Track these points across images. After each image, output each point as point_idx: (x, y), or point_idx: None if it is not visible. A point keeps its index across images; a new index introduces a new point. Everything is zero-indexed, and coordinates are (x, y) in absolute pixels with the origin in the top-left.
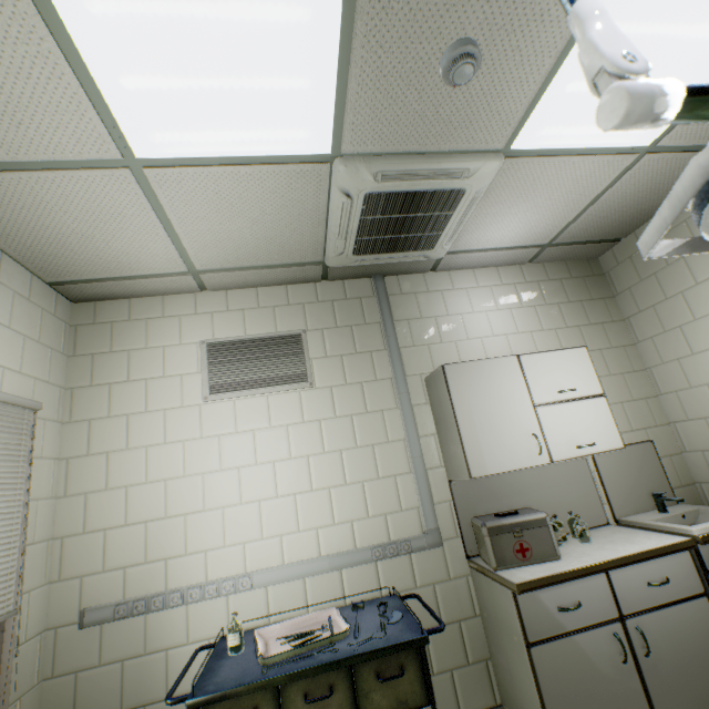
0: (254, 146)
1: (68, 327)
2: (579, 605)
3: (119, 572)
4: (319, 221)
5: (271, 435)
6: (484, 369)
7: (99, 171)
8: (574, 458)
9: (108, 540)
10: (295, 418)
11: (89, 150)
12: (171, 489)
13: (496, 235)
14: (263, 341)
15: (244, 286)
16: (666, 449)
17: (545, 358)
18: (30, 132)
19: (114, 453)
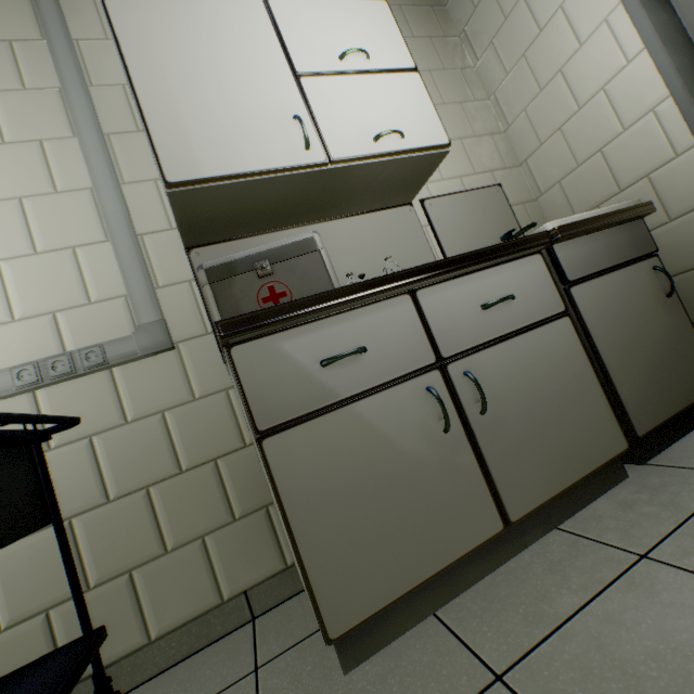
0: None
1: None
2: (361, 349)
3: None
4: None
5: None
6: (195, 8)
7: None
8: (370, 155)
9: None
10: None
11: None
12: None
13: None
14: None
15: None
16: (519, 196)
17: (316, 7)
18: None
19: None
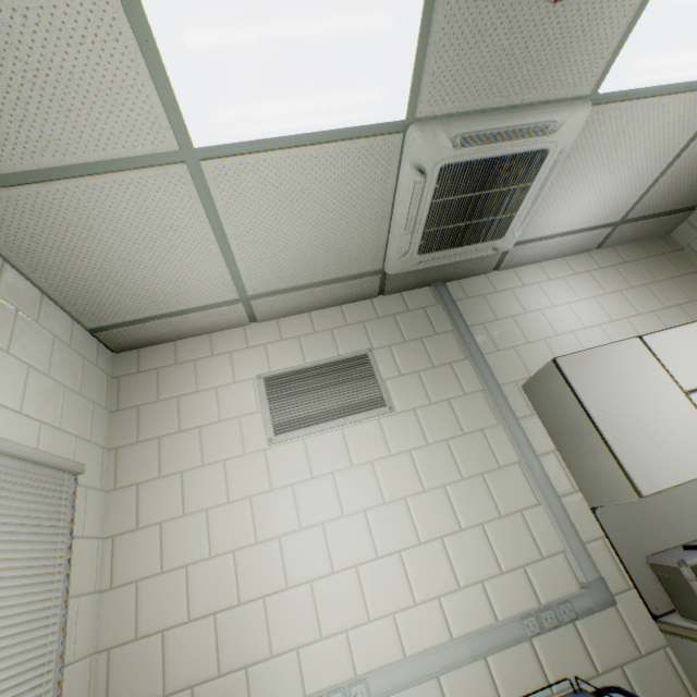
0: (322, 117)
1: (109, 379)
2: None
3: (184, 694)
4: (383, 214)
5: (355, 477)
6: (605, 357)
7: (152, 169)
8: None
9: (167, 645)
10: (379, 451)
11: (143, 141)
12: (241, 562)
13: (568, 214)
14: (325, 367)
15: (296, 311)
16: None
17: (673, 335)
18: (80, 122)
19: (168, 523)
